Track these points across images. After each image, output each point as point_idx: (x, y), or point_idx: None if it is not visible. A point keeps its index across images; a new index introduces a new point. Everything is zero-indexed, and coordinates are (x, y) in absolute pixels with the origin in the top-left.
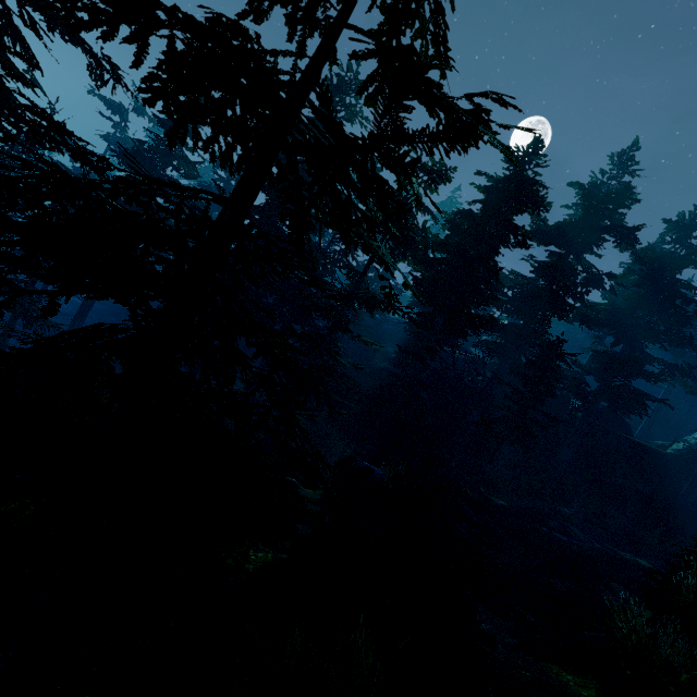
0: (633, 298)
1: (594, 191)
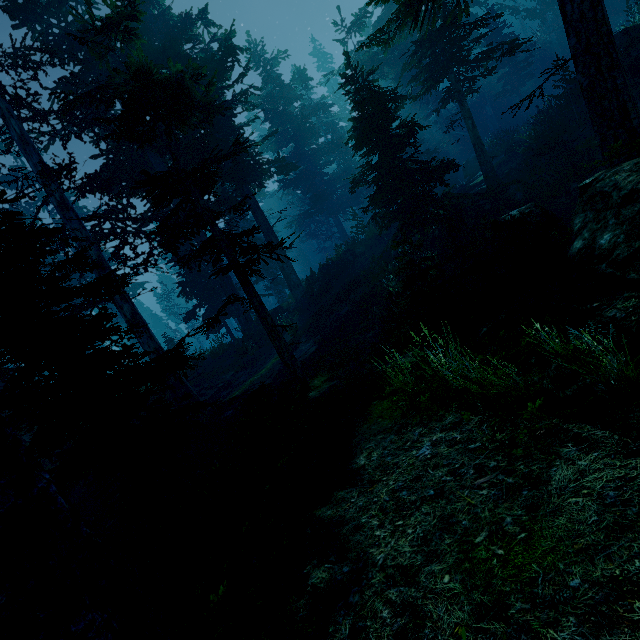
0: None
1: None
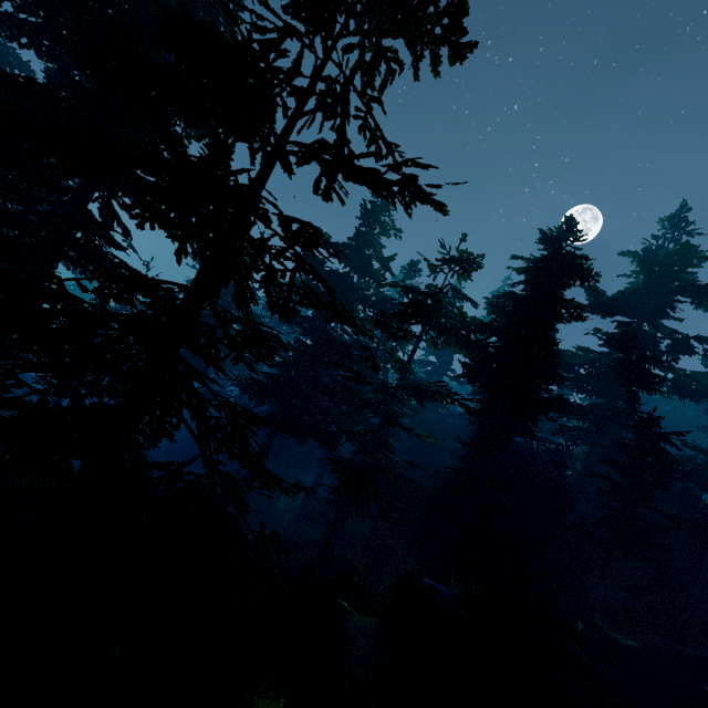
0: None
1: (651, 256)
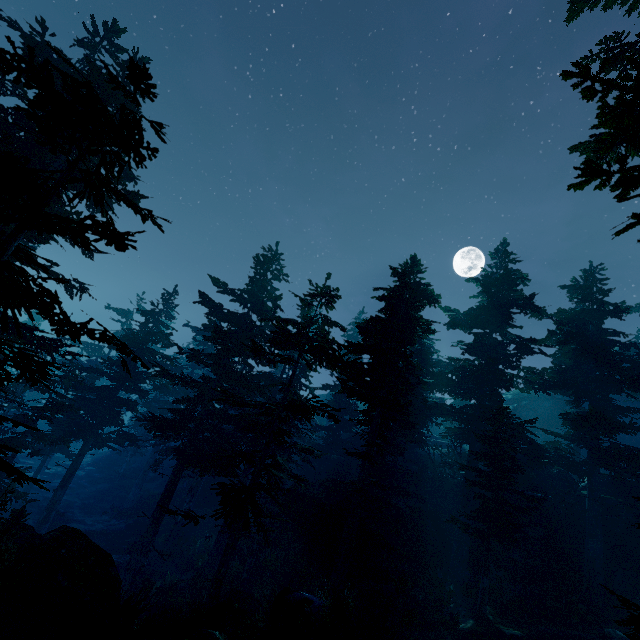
0: (572, 356)
1: (489, 280)
